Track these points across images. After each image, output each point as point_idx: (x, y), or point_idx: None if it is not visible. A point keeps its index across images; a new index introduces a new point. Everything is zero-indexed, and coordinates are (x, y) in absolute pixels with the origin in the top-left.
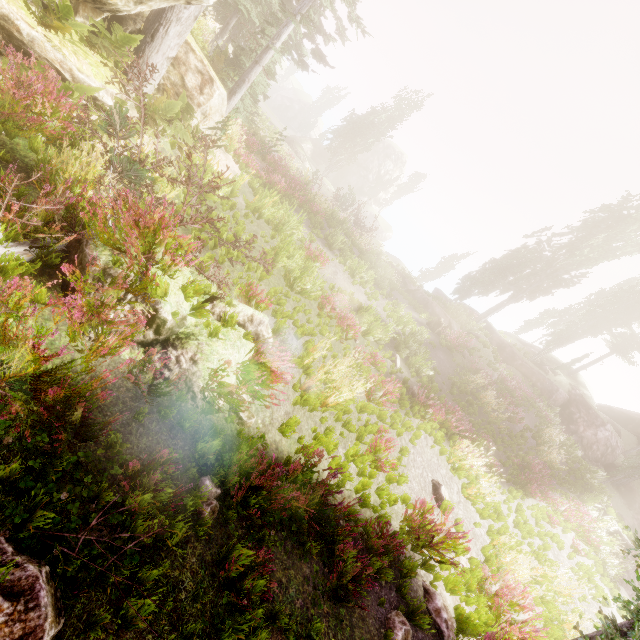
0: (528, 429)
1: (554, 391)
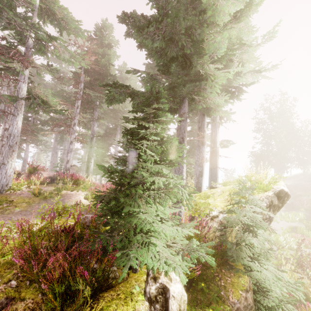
0: None
1: None
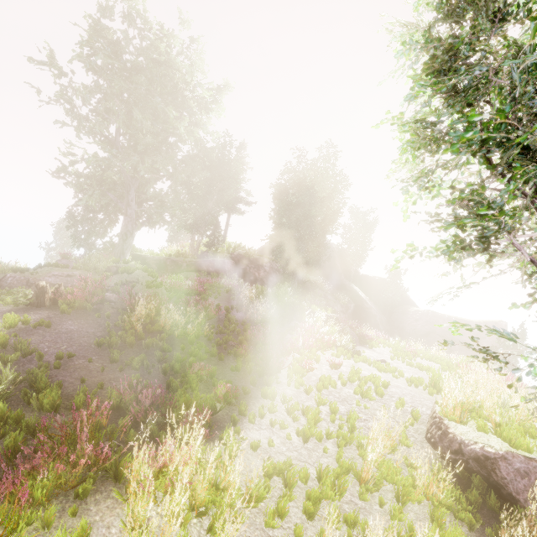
0: (229, 309)
1: (223, 265)
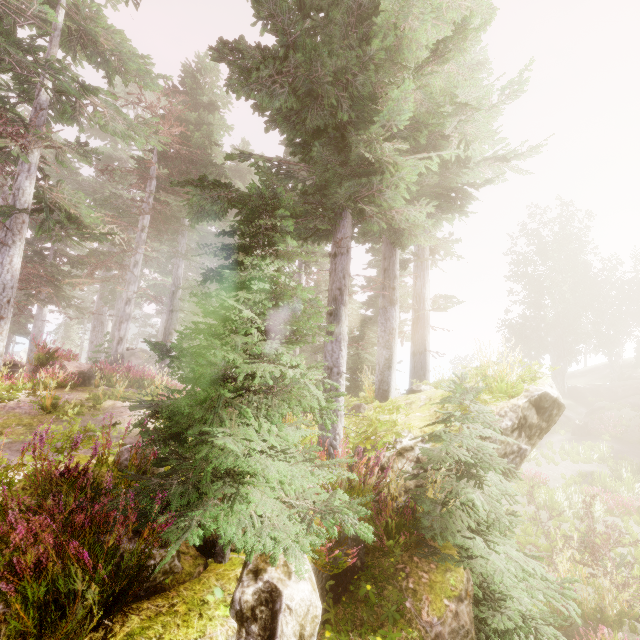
0: None
1: None
